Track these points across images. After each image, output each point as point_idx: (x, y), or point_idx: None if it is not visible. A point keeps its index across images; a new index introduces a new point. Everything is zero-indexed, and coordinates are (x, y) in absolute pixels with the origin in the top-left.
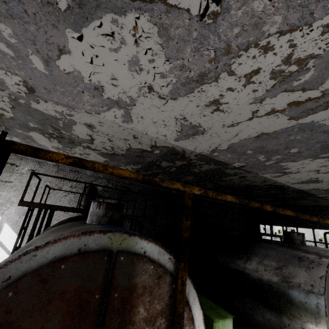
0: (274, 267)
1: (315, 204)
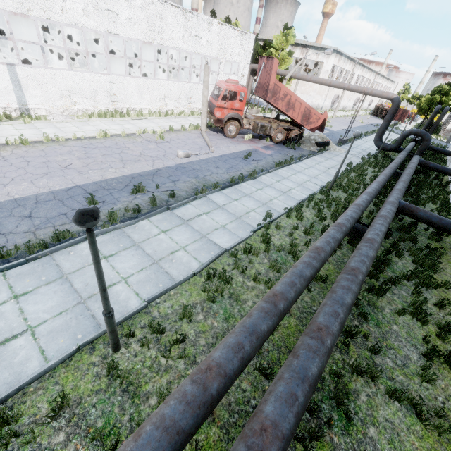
0: None
1: None
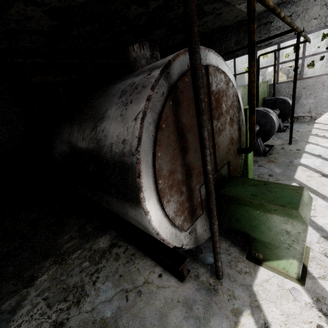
0: (91, 128)
1: (220, 25)
